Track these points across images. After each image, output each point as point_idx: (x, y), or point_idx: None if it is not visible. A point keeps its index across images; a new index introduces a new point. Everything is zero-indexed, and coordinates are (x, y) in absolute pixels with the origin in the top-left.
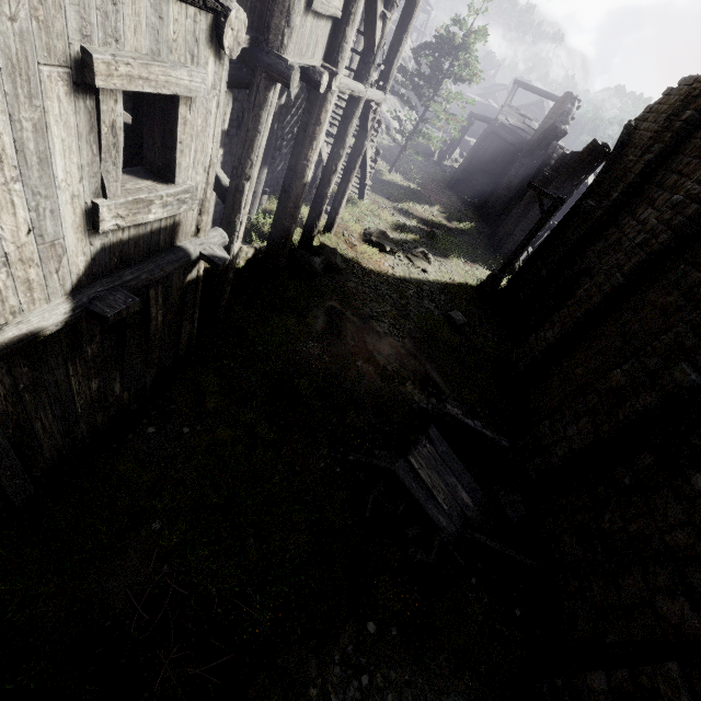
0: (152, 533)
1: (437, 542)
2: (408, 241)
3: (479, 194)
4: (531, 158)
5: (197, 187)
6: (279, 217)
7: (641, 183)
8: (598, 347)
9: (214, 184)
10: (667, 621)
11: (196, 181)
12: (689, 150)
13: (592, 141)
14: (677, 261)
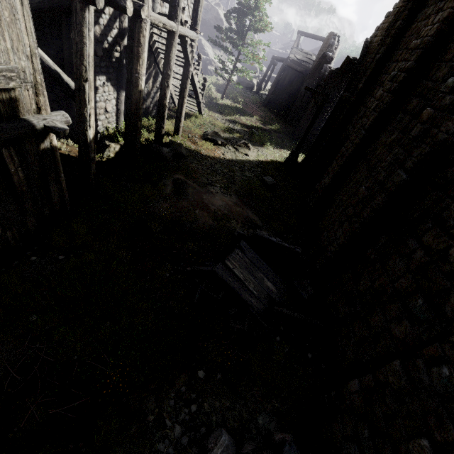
0: (29, 324)
1: (248, 315)
2: (235, 138)
3: (284, 108)
4: (313, 78)
5: (25, 72)
6: (128, 117)
7: (376, 75)
8: (354, 180)
9: (66, 89)
10: (397, 338)
11: (22, 66)
12: (401, 46)
13: (346, 58)
14: (396, 113)
